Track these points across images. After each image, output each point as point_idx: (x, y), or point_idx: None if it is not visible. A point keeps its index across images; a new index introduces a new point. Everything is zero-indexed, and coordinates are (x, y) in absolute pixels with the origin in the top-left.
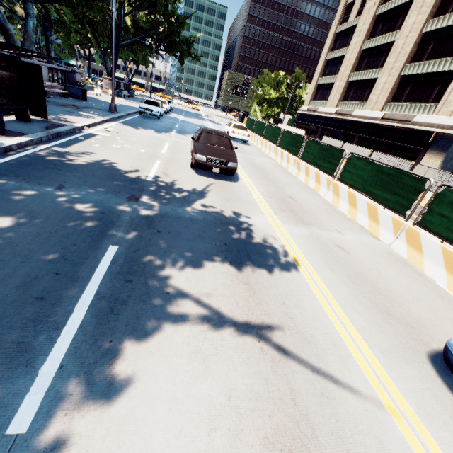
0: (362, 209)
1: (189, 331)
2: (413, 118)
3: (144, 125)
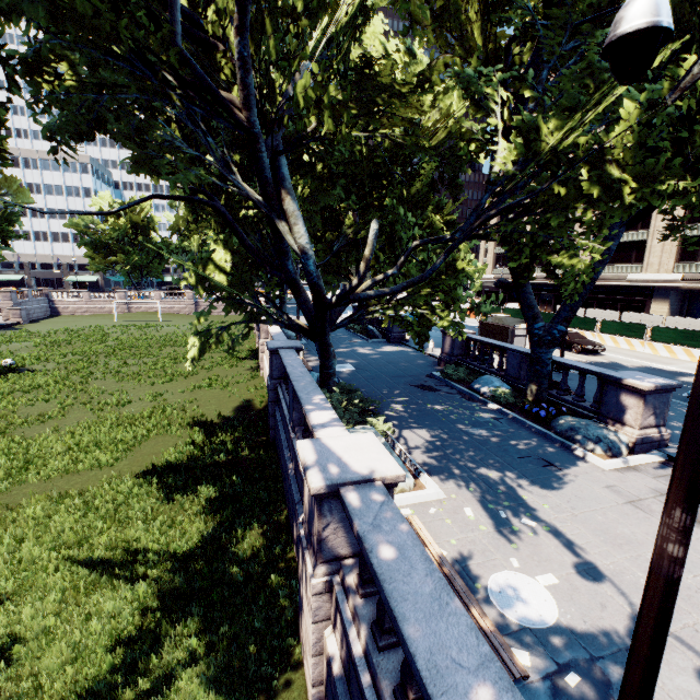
0: (679, 352)
1: None
2: (626, 277)
3: None
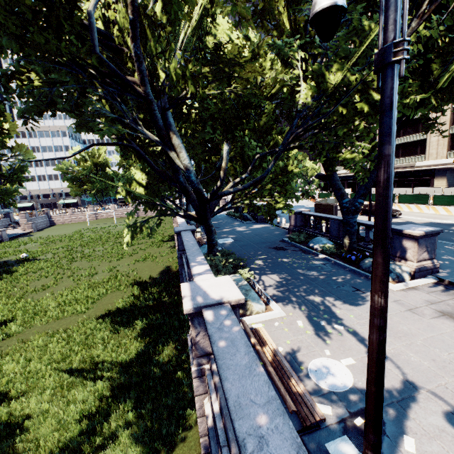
0: (453, 211)
1: None
2: (414, 164)
3: None
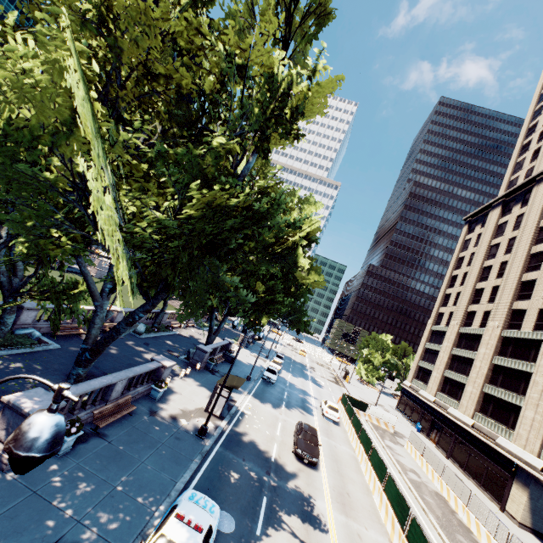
0: (389, 518)
1: (287, 534)
2: (497, 438)
3: (266, 396)
